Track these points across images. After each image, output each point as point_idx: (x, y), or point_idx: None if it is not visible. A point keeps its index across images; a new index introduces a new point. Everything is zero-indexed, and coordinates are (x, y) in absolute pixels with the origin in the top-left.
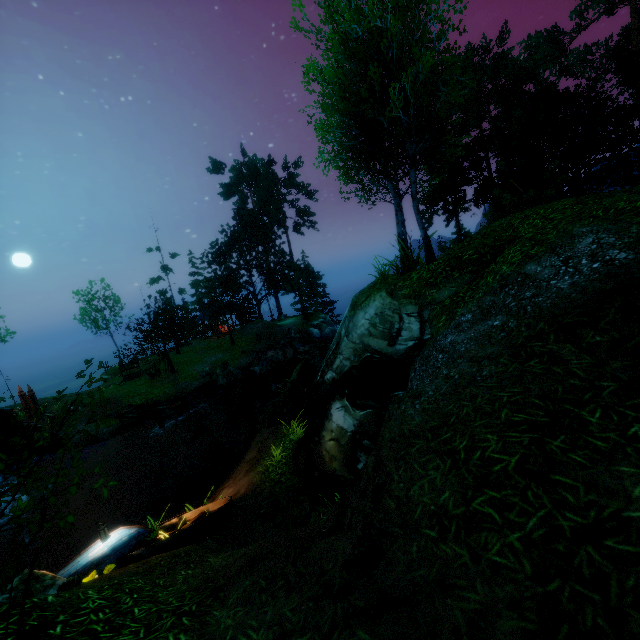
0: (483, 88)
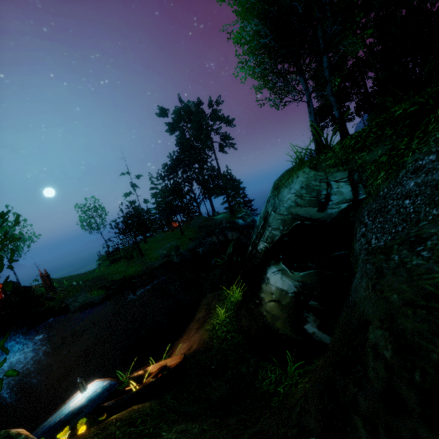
0: (358, 22)
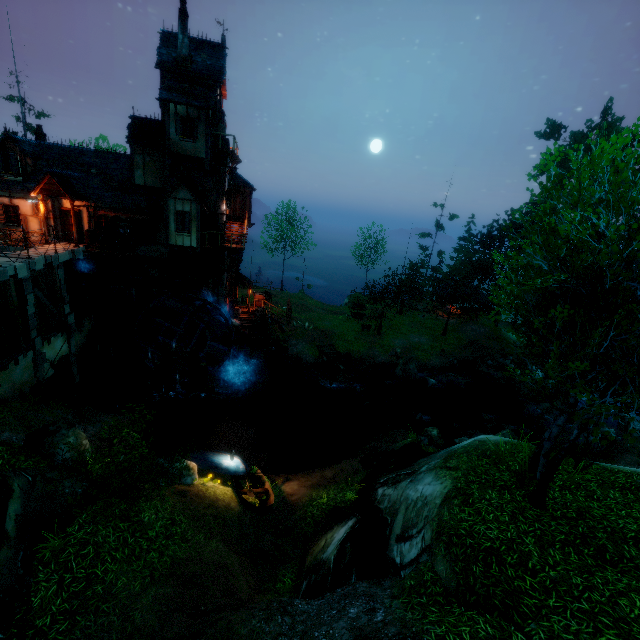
0: None
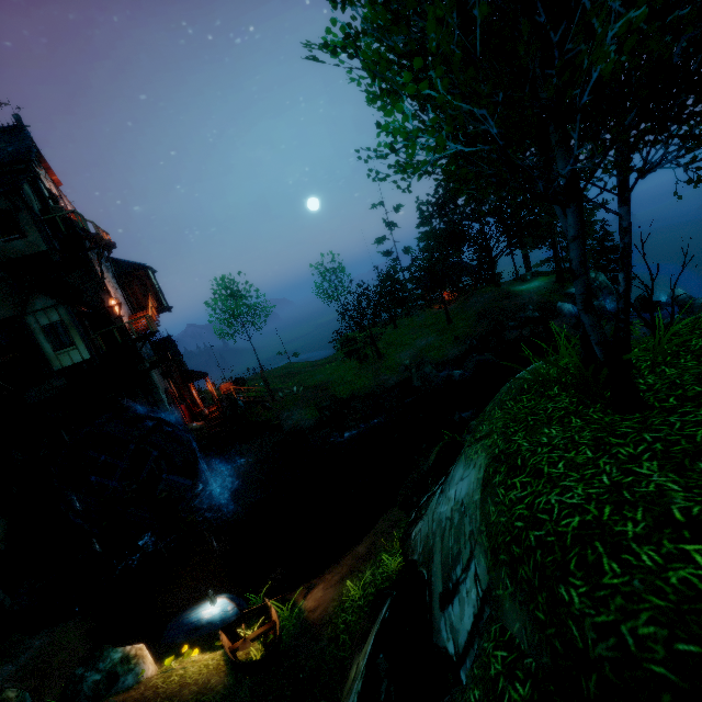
0: None
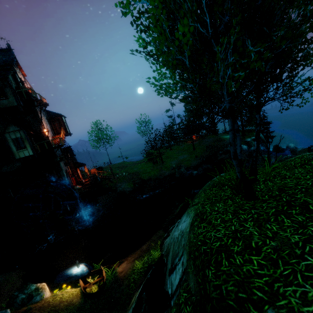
0: None
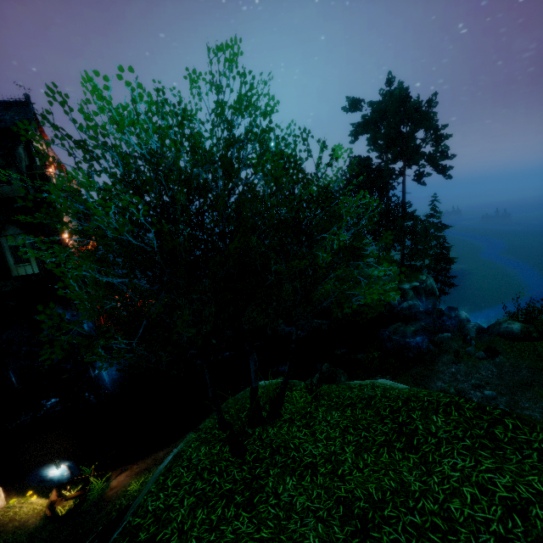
0: None
